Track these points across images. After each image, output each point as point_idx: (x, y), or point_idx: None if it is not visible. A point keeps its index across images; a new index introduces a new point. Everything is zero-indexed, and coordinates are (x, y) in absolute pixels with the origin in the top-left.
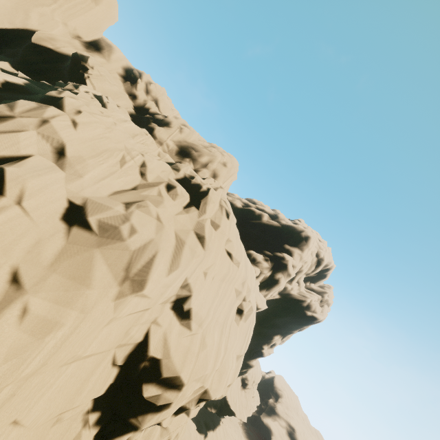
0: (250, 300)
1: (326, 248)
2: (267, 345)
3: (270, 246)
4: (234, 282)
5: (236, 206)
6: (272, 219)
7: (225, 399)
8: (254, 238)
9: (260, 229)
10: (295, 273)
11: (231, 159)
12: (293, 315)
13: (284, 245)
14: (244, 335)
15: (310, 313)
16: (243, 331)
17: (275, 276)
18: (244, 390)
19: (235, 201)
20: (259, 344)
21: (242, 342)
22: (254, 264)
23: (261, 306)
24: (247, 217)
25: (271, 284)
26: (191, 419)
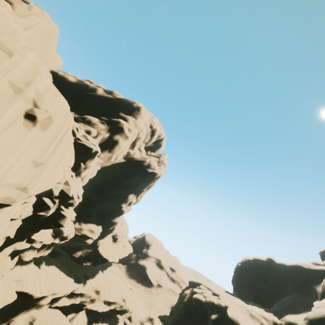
0: (48, 110)
1: (157, 122)
2: (124, 204)
3: (107, 114)
4: (2, 70)
5: (69, 80)
6: (107, 94)
7: (99, 253)
8: (90, 107)
9: (96, 99)
10: (134, 140)
11: (38, 7)
12: (139, 174)
13: (120, 113)
14: (45, 145)
15: (151, 170)
16: (41, 139)
17: (113, 137)
18: (115, 243)
19: (67, 76)
20: (118, 204)
21: (40, 149)
22: (89, 125)
23: (91, 148)
24: (82, 91)
25: (111, 145)
26: (68, 276)
